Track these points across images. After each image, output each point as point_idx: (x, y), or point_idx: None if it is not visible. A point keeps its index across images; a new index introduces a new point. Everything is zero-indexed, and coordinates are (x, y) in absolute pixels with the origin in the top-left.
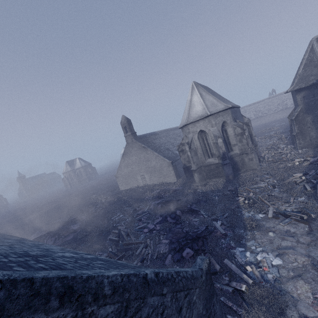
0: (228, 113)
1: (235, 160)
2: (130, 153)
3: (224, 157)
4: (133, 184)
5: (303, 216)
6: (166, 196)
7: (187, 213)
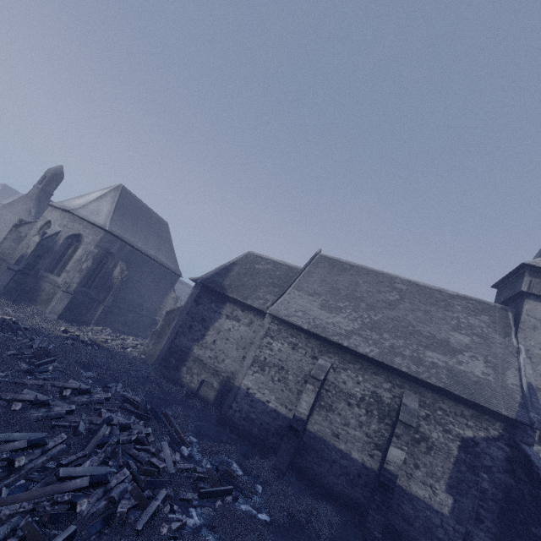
0: (97, 233)
1: (43, 286)
2: (15, 208)
3: (20, 260)
4: None
5: None
6: None
7: None
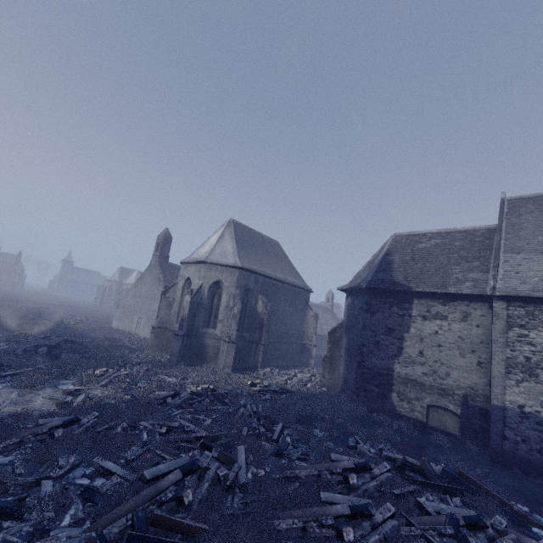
0: (233, 273)
1: (206, 343)
2: (146, 280)
3: (182, 324)
4: (127, 325)
5: (75, 400)
6: (98, 343)
7: (49, 357)
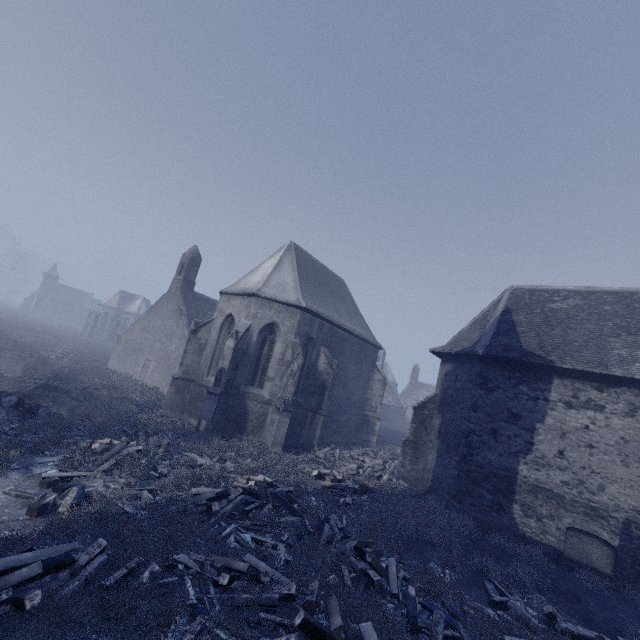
0: (293, 315)
1: (249, 407)
2: (161, 311)
3: (219, 379)
4: (129, 367)
5: (62, 502)
6: (92, 392)
7: (19, 411)
